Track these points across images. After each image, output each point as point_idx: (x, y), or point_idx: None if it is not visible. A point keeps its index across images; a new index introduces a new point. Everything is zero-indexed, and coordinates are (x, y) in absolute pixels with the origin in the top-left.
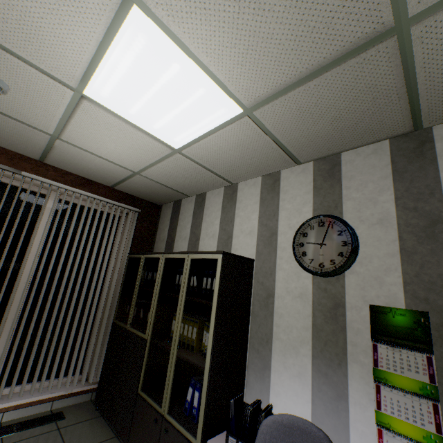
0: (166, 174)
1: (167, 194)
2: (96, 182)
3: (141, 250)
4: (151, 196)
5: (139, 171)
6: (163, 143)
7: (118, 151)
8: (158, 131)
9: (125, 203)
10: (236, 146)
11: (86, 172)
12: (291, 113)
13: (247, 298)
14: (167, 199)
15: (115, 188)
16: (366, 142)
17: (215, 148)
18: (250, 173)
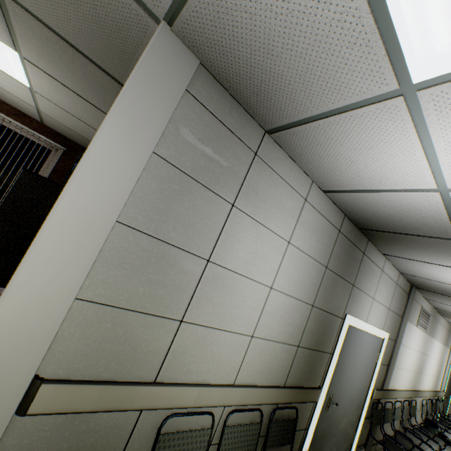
0: (55, 114)
1: (81, 138)
2: (30, 116)
3: (62, 182)
4: (74, 138)
5: (39, 108)
6: (18, 80)
7: (5, 84)
8: (2, 68)
9: (55, 140)
10: (54, 89)
11: (15, 105)
12: (42, 59)
13: (47, 213)
14: (87, 144)
15: (47, 125)
16: (116, 97)
17: (47, 90)
18: (96, 121)
